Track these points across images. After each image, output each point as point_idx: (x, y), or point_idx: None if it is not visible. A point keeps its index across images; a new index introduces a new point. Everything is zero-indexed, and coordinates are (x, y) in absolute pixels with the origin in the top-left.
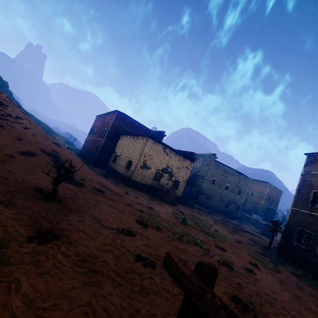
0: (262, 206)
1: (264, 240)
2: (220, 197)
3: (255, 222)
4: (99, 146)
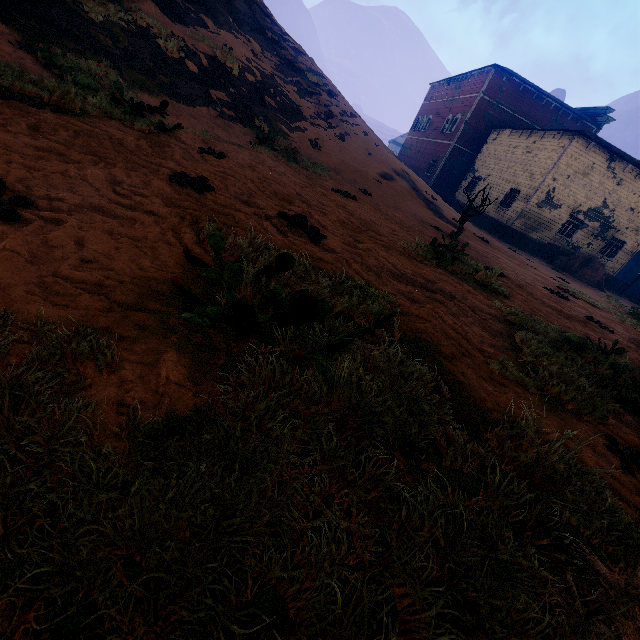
0: None
1: None
2: None
3: None
4: (440, 158)
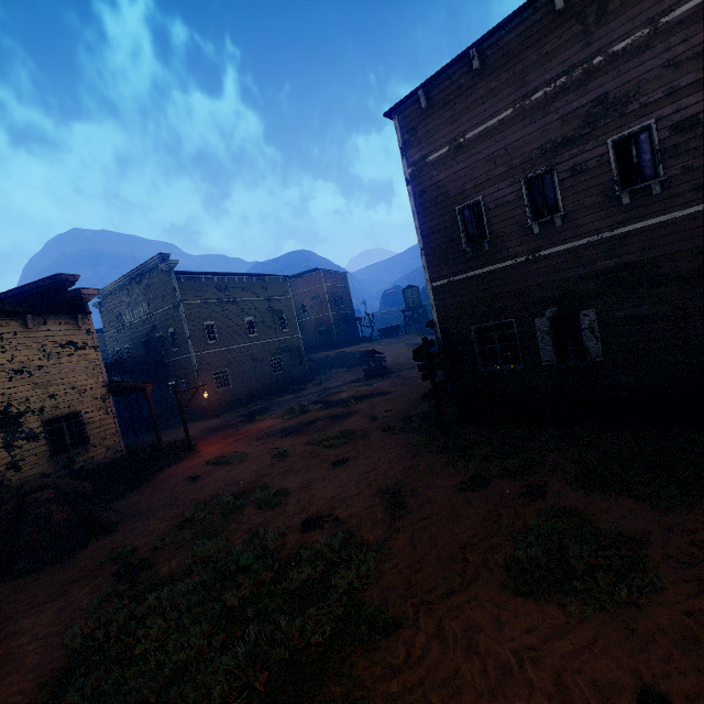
0: (333, 321)
1: (391, 392)
2: (250, 359)
3: (341, 360)
4: None
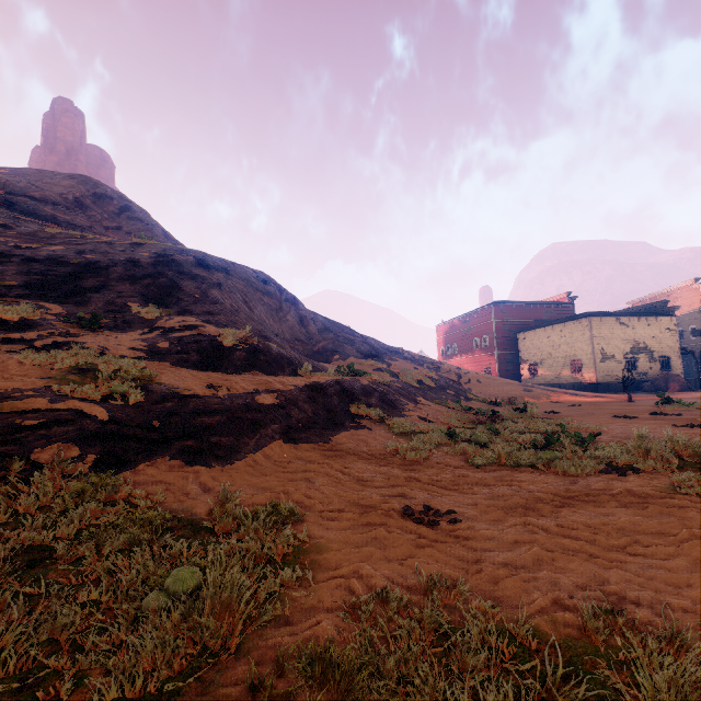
0: None
1: None
2: None
3: None
4: (491, 365)
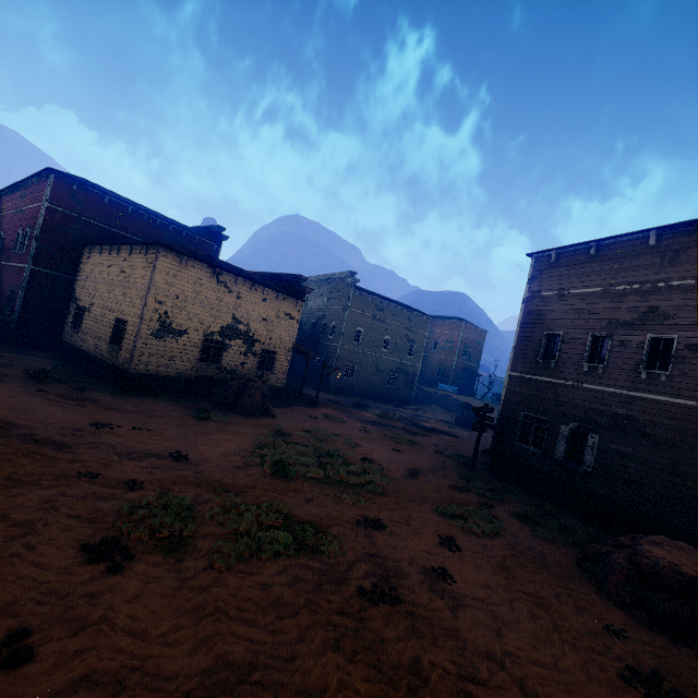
0: (454, 367)
1: (463, 439)
2: (375, 366)
3: (445, 402)
4: (17, 288)
